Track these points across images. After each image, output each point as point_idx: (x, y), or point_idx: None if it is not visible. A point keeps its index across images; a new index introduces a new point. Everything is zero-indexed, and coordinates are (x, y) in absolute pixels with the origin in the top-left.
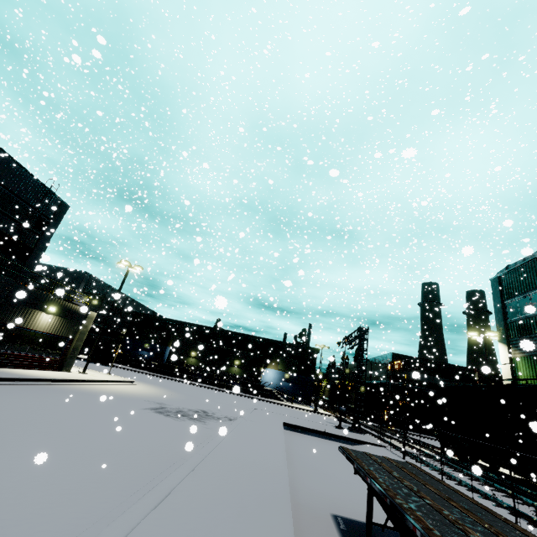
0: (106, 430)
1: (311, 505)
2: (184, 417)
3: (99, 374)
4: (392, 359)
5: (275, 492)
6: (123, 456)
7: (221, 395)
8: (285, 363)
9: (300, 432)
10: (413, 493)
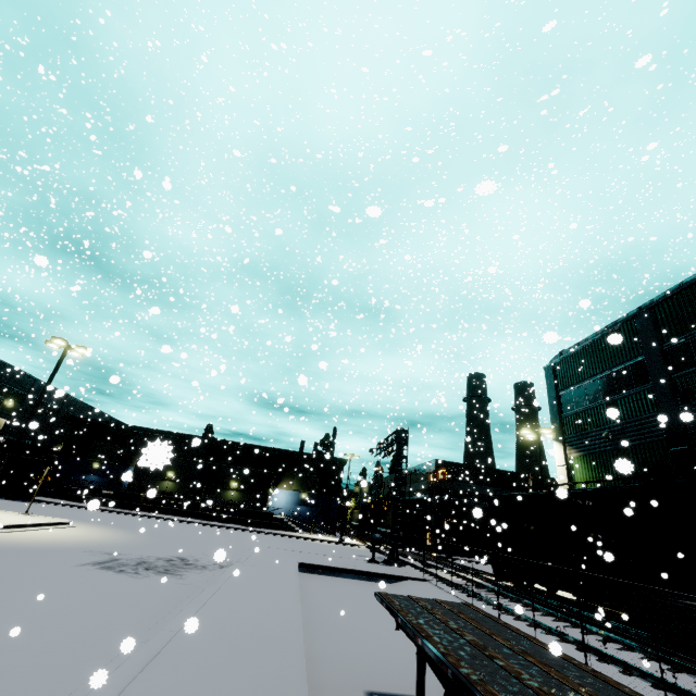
0: (3, 610)
1: (337, 683)
2: (148, 571)
3: (8, 516)
4: (435, 467)
5: (284, 675)
6: (27, 654)
7: (210, 532)
8: (302, 481)
9: (322, 573)
10: (479, 653)
